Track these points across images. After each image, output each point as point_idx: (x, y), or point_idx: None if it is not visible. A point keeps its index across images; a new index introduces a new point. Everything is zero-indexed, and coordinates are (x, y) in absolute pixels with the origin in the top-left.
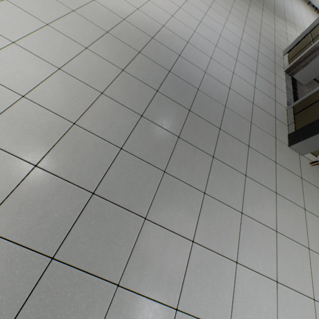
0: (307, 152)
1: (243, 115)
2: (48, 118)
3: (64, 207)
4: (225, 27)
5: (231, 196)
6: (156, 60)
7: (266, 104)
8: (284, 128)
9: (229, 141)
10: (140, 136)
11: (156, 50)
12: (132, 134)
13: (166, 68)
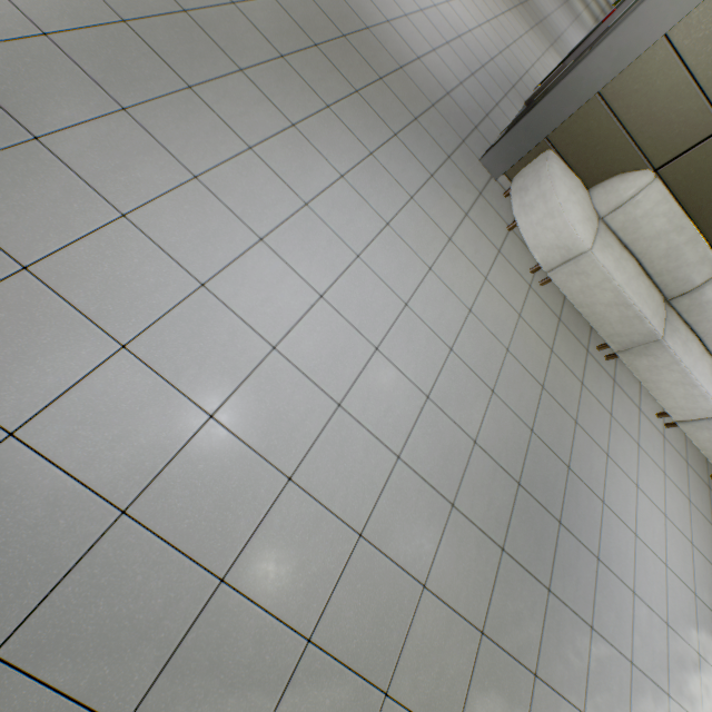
0: (501, 173)
1: (426, 93)
2: None
3: None
4: (449, 3)
5: (364, 133)
6: None
7: (469, 109)
8: (485, 145)
9: (388, 97)
10: (263, 11)
11: None
12: (253, 3)
13: None
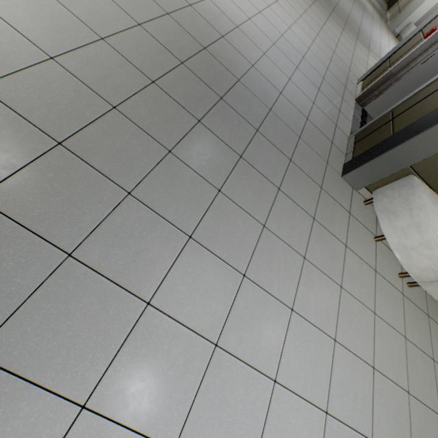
0: (361, 186)
1: (292, 127)
2: (14, 39)
3: (10, 146)
4: (290, 29)
5: (254, 204)
6: (190, 30)
7: (324, 125)
8: (341, 157)
9: (266, 147)
10: (145, 103)
11: (192, 19)
12: (135, 98)
13: (201, 43)
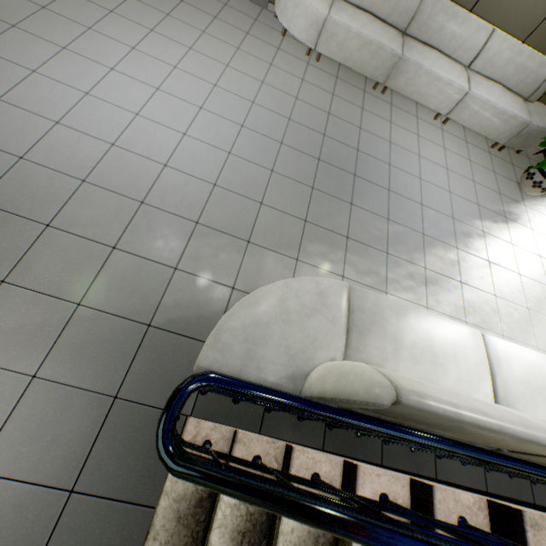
0: (266, 3)
1: None
2: None
3: None
4: None
5: (159, 6)
6: None
7: None
8: None
9: None
10: None
11: None
12: None
13: None
